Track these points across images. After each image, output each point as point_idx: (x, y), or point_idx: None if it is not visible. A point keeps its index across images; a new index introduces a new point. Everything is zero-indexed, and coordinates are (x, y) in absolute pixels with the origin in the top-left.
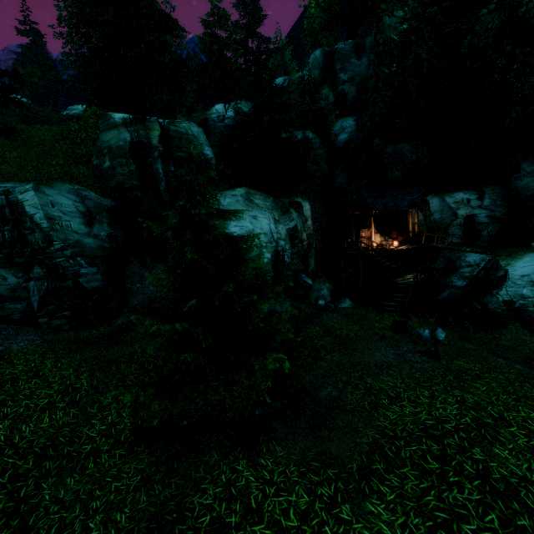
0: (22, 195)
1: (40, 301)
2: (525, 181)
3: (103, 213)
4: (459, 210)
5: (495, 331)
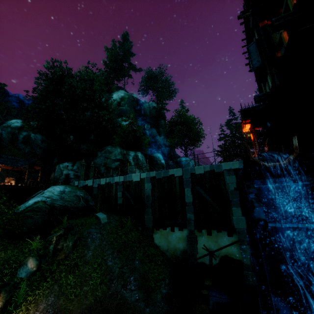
0: None
1: None
2: (97, 160)
3: None
4: (64, 171)
5: None
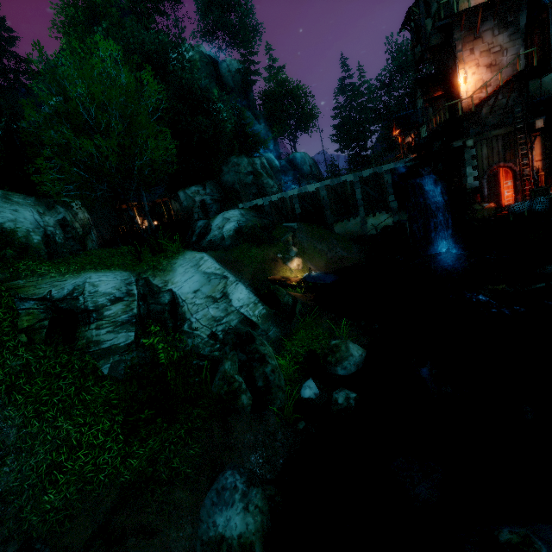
0: None
1: None
2: (226, 177)
3: None
4: (196, 198)
5: None
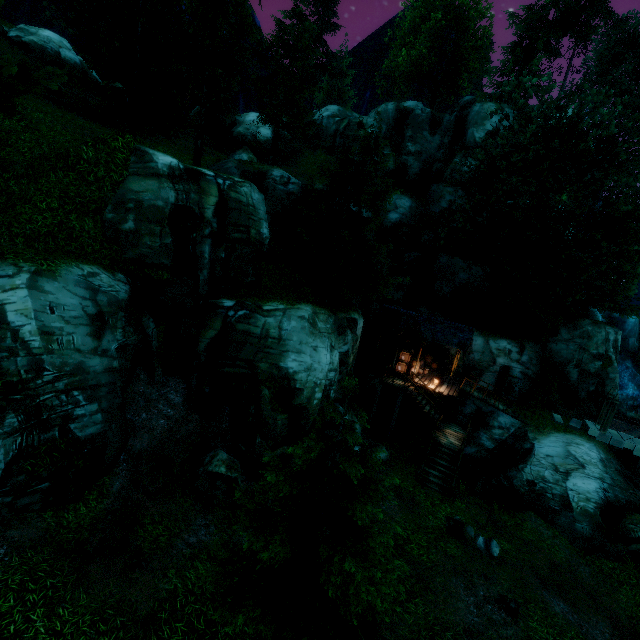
0: (6, 293)
1: (5, 470)
2: (559, 346)
3: (118, 312)
4: (498, 358)
5: (517, 514)
